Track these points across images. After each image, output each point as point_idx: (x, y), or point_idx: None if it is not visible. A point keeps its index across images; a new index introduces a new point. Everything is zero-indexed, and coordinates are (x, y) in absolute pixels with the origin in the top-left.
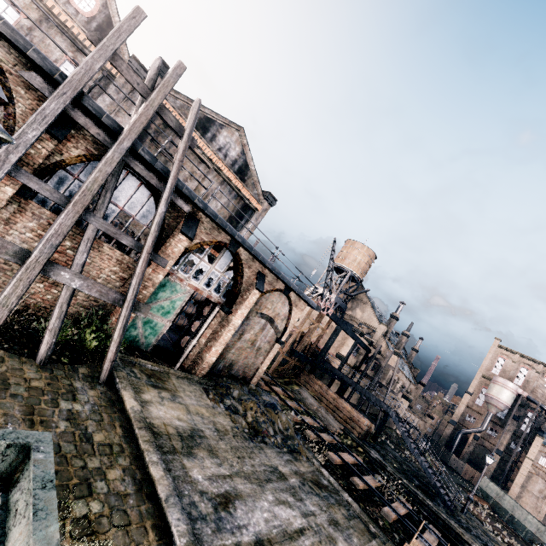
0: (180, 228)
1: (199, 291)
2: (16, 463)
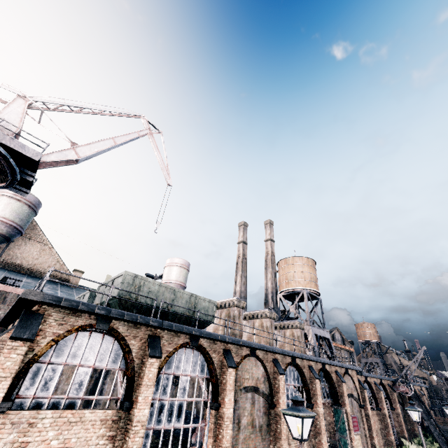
0: None
1: None
2: None
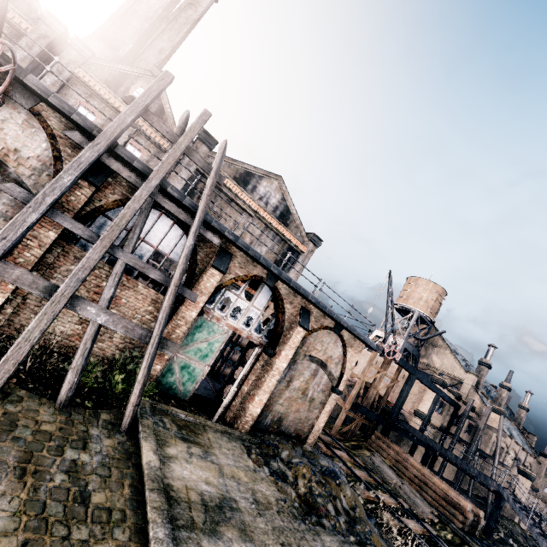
0: (212, 262)
1: (238, 331)
2: None
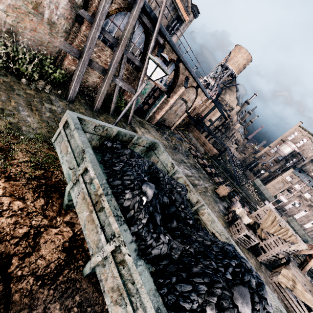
0: (156, 52)
1: (157, 85)
2: (153, 146)
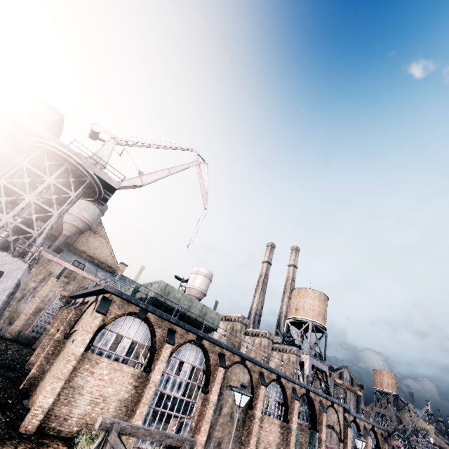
0: None
1: None
2: None
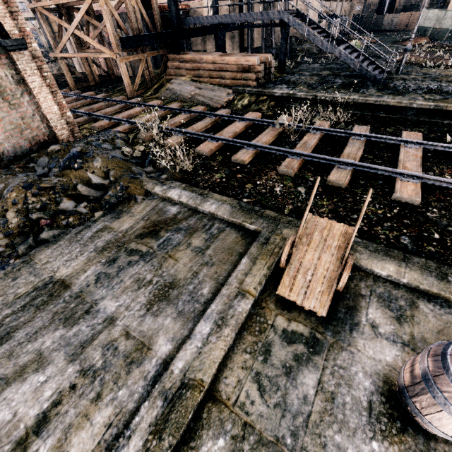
0: None
1: None
2: None
